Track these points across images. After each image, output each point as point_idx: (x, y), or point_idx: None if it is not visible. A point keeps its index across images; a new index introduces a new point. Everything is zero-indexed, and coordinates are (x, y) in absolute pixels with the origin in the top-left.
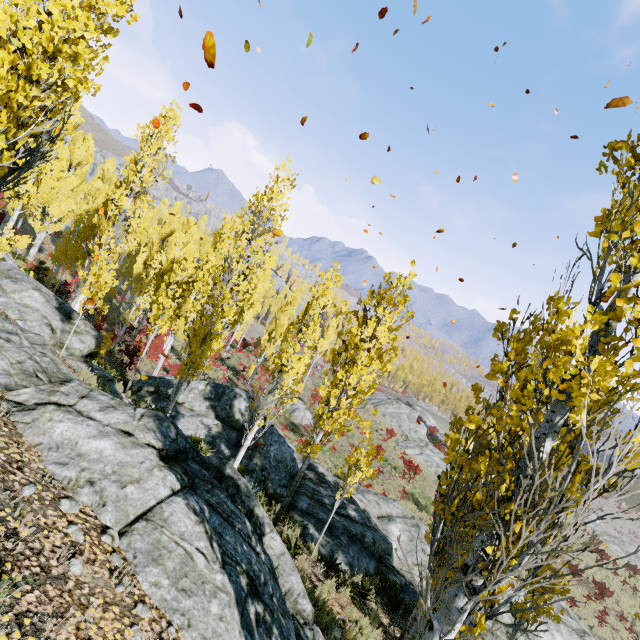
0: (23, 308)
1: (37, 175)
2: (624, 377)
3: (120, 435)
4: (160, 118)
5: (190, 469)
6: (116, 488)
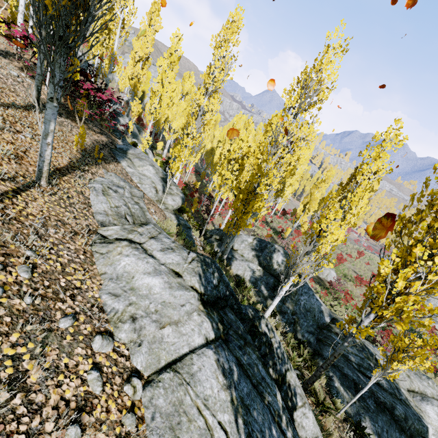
0: (142, 176)
1: (160, 97)
2: None
3: (170, 275)
4: (227, 23)
5: (226, 318)
6: (155, 328)
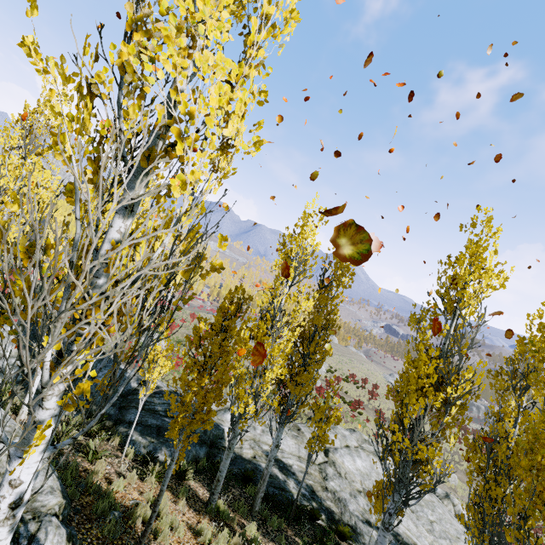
0: None
1: None
2: (161, 126)
3: None
4: None
5: None
6: None
